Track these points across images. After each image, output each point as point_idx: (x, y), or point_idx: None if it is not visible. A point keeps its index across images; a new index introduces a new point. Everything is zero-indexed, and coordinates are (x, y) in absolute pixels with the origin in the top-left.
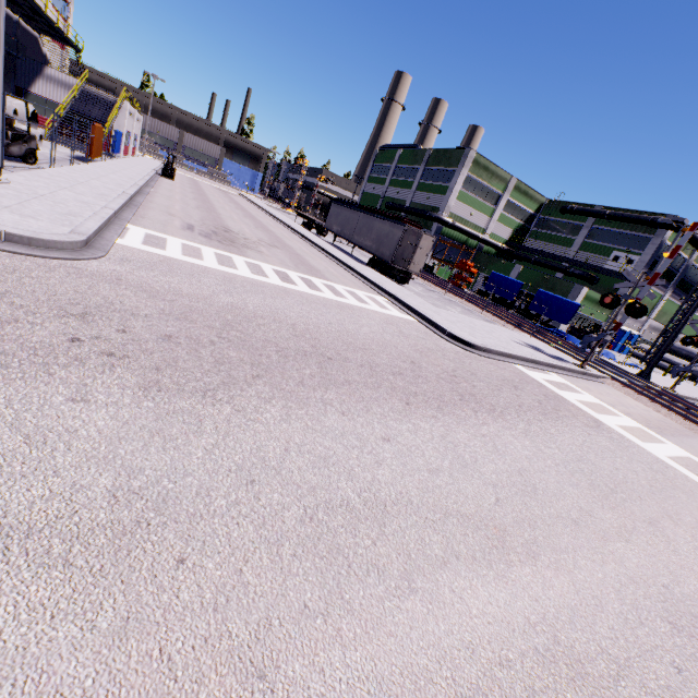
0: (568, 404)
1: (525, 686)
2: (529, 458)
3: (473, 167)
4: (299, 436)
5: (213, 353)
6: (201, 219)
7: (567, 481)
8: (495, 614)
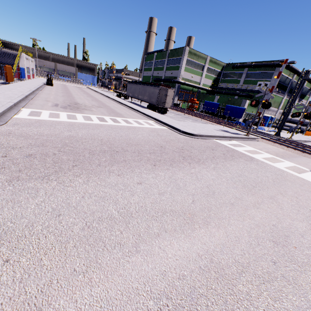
0: (238, 152)
1: (190, 286)
2: (213, 179)
3: (189, 55)
4: (91, 189)
5: (53, 159)
6: (63, 101)
7: (231, 186)
8: (181, 254)
